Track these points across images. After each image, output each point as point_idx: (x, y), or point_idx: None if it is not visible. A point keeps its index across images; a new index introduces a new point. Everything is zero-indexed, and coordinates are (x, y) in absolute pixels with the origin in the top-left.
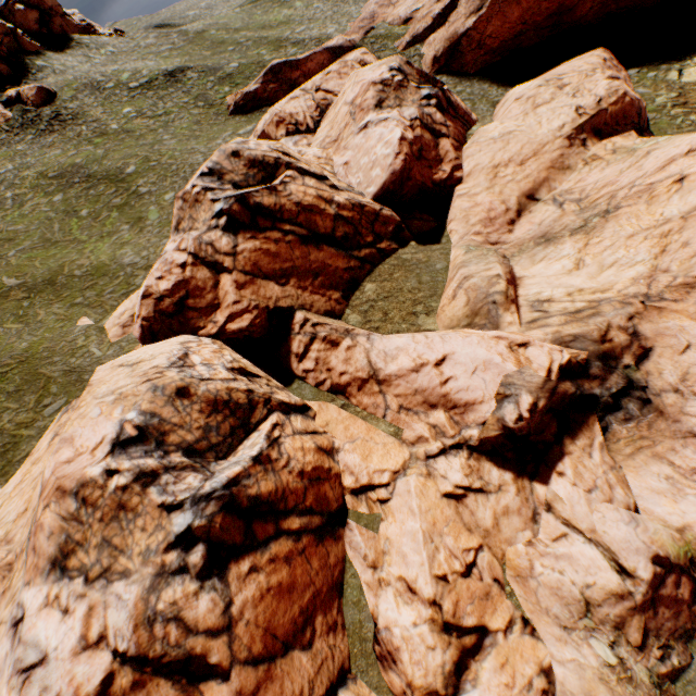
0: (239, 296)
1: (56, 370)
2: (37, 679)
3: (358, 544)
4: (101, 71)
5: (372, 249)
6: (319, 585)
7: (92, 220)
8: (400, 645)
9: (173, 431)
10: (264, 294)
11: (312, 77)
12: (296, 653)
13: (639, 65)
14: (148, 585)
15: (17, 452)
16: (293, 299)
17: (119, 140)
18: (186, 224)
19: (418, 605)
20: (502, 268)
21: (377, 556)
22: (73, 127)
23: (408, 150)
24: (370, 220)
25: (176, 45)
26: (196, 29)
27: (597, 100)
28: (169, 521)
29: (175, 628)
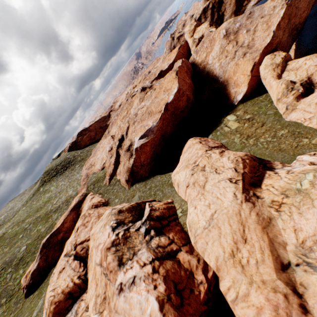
0: None
1: None
2: None
3: None
4: None
5: None
6: None
7: None
8: None
9: None
10: None
11: (71, 228)
12: None
13: (209, 132)
14: None
15: None
16: None
17: None
18: None
19: None
20: None
21: None
22: None
23: (172, 312)
24: None
25: None
26: None
27: (233, 170)
28: None
29: None
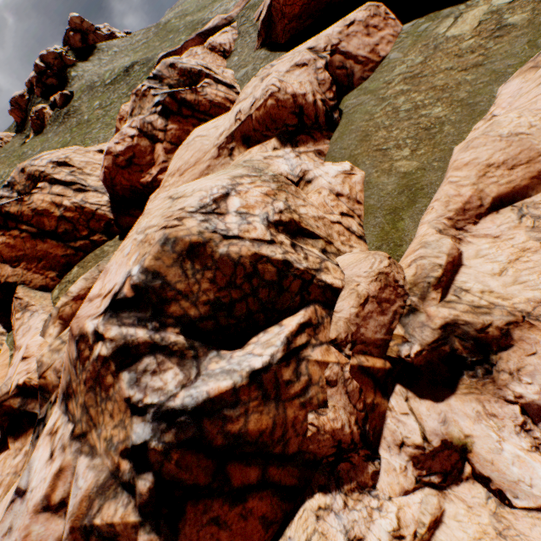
0: None
1: None
2: None
3: None
4: (99, 72)
5: (87, 240)
6: None
7: None
8: None
9: None
10: (1, 273)
11: None
12: None
13: (424, 12)
14: None
15: None
16: (19, 277)
17: (81, 129)
18: None
19: None
20: (87, 283)
21: None
22: (71, 119)
23: (110, 163)
24: (88, 218)
25: (149, 38)
26: (165, 21)
27: (253, 103)
28: None
29: None
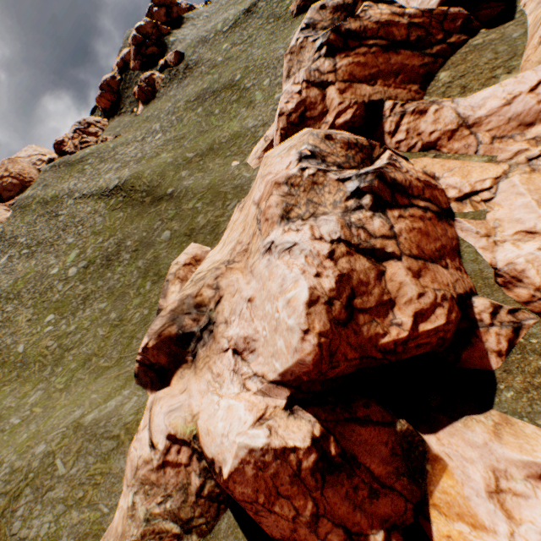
0: (342, 99)
1: (227, 188)
2: (295, 249)
3: (468, 228)
4: (204, 30)
5: (442, 45)
6: (443, 243)
7: (222, 114)
8: (524, 267)
9: (328, 156)
10: (359, 93)
11: None
12: (438, 266)
13: None
14: (340, 216)
15: (220, 229)
16: (381, 94)
17: (224, 66)
18: (295, 69)
19: (540, 238)
20: None
21: (488, 231)
22: (196, 70)
23: None
24: (438, 21)
25: None
26: None
27: None
28: (344, 187)
29: (362, 233)
